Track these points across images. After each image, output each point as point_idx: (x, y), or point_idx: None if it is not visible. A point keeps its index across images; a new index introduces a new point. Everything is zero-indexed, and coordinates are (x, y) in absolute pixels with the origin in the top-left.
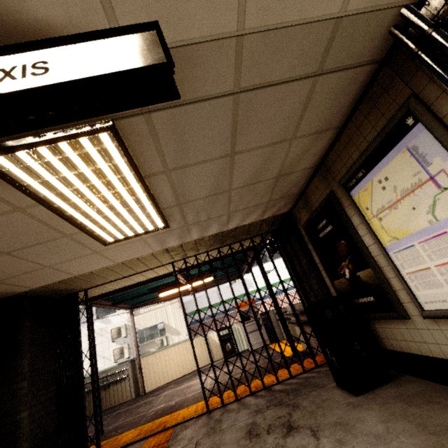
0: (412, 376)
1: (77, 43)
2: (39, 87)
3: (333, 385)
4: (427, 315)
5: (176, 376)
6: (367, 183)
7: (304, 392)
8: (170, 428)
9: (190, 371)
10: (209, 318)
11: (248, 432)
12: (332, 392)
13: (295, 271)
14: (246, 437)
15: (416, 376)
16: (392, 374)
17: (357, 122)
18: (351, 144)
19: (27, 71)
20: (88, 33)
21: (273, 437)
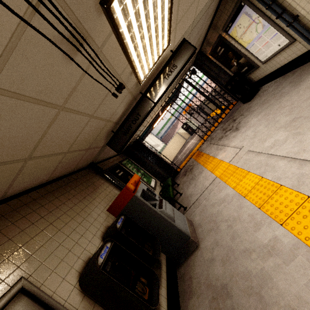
0: (265, 84)
1: (174, 56)
2: (180, 70)
3: (242, 105)
4: (263, 63)
5: (176, 153)
6: (233, 27)
7: (233, 113)
8: (196, 151)
9: (180, 148)
10: (167, 130)
11: (223, 130)
12: (242, 106)
13: (211, 76)
14: (223, 131)
15: (266, 84)
16: (259, 88)
17: (223, 5)
18: (223, 14)
19: (173, 69)
20: (174, 52)
21: (231, 125)
